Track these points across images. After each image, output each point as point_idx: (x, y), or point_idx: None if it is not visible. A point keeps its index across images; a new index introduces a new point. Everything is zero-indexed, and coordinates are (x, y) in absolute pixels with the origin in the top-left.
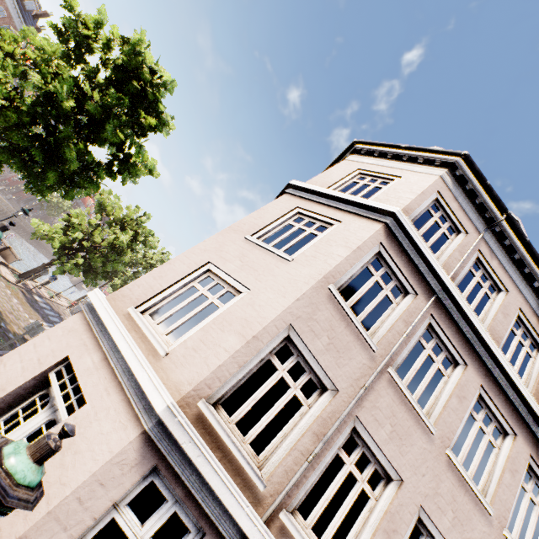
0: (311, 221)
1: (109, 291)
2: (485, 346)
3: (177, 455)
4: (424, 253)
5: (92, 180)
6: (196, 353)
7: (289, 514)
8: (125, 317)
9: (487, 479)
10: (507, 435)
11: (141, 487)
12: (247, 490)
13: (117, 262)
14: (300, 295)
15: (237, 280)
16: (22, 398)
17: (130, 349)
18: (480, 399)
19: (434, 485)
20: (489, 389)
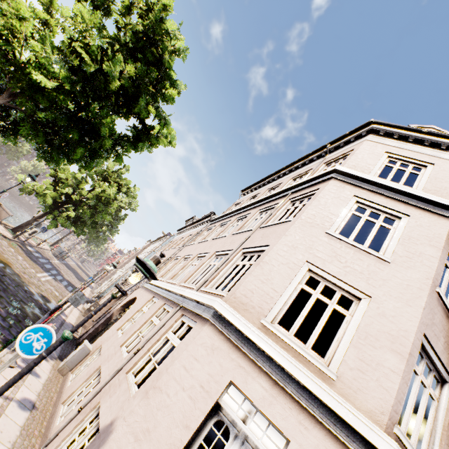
0: (373, 211)
1: None
2: None
3: None
4: None
5: (118, 154)
6: (365, 375)
7: None
8: (262, 331)
9: None
10: None
11: None
12: None
13: (105, 213)
14: (423, 303)
15: (349, 285)
16: (198, 428)
17: (309, 379)
18: None
19: None
20: None
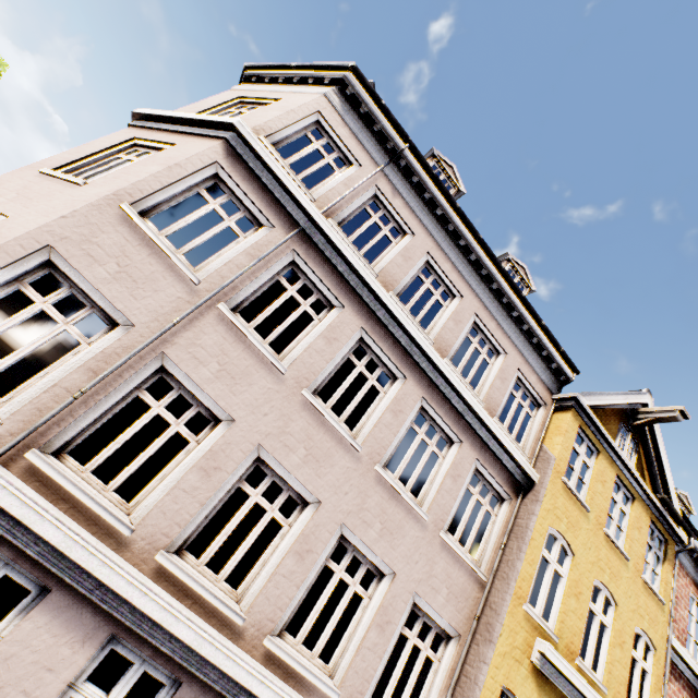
0: (147, 151)
1: None
2: (366, 285)
3: None
4: (279, 175)
5: None
6: None
7: (48, 456)
8: None
9: (365, 422)
10: (397, 380)
11: None
12: None
13: None
14: (69, 212)
15: None
16: None
17: None
18: (365, 345)
19: (282, 425)
20: (374, 332)
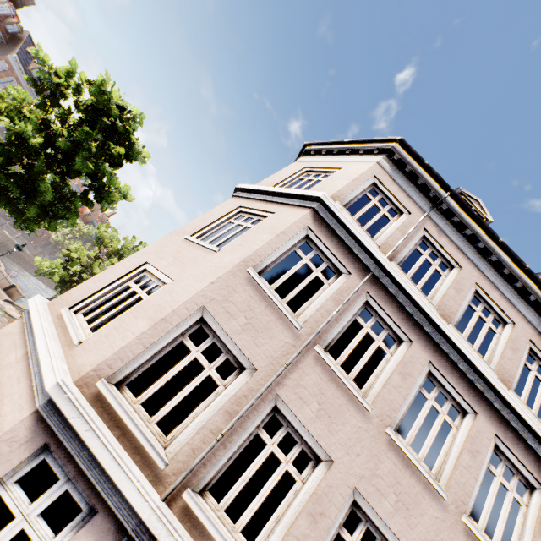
0: (250, 217)
1: None
2: (430, 321)
3: (68, 431)
4: (354, 232)
5: (69, 209)
6: (107, 339)
7: (196, 494)
8: (57, 317)
9: (442, 461)
10: (466, 414)
11: (32, 465)
12: (147, 468)
13: None
14: (215, 278)
15: (165, 274)
16: None
17: (44, 340)
18: (432, 377)
19: (372, 466)
20: (440, 365)
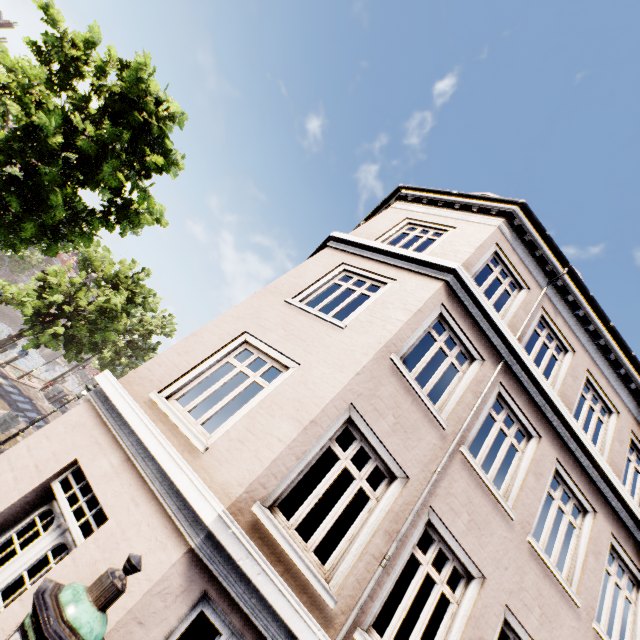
0: (360, 279)
1: (94, 366)
2: (558, 414)
3: (231, 575)
4: (489, 313)
5: (82, 232)
6: (244, 445)
7: (364, 632)
8: (146, 405)
9: (570, 565)
10: (586, 513)
11: (189, 620)
12: (315, 609)
13: (109, 330)
14: (360, 368)
15: (282, 353)
16: (16, 519)
17: (160, 446)
18: (556, 475)
19: (518, 579)
20: (565, 462)
